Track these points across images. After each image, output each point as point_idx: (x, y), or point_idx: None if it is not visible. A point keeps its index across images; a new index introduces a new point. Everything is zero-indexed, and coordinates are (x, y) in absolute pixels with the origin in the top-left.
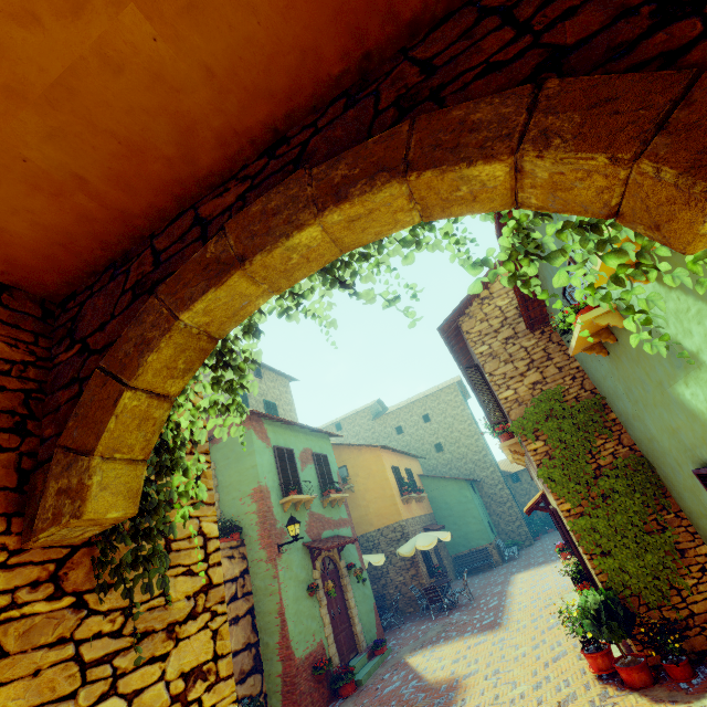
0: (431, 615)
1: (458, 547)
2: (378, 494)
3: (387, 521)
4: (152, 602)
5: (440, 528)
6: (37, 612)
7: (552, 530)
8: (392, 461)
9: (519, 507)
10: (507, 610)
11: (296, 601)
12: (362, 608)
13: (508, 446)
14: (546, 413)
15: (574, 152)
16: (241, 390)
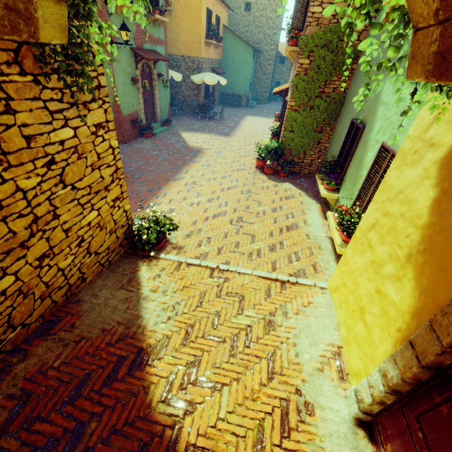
0: (198, 118)
1: (227, 88)
2: (190, 28)
3: (190, 53)
4: (73, 89)
5: (222, 73)
6: (17, 81)
7: (280, 101)
8: (209, 3)
9: (272, 80)
10: (236, 131)
11: (124, 85)
12: (162, 101)
13: (290, 51)
14: (326, 43)
15: None
16: None
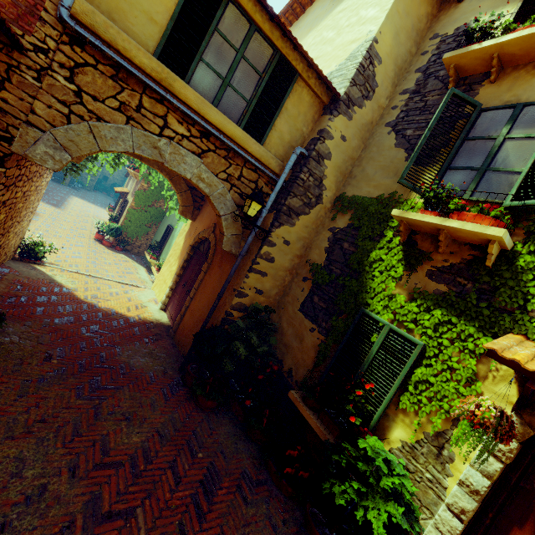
0: None
1: None
2: None
3: None
4: None
5: None
6: None
7: (106, 194)
8: None
9: (101, 173)
10: (65, 206)
11: None
12: None
13: (136, 174)
14: (158, 181)
15: (181, 200)
16: (118, 167)
